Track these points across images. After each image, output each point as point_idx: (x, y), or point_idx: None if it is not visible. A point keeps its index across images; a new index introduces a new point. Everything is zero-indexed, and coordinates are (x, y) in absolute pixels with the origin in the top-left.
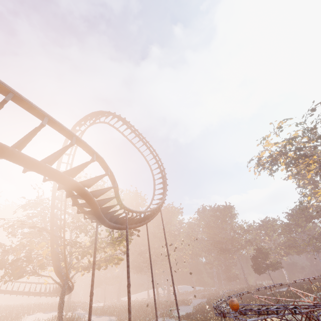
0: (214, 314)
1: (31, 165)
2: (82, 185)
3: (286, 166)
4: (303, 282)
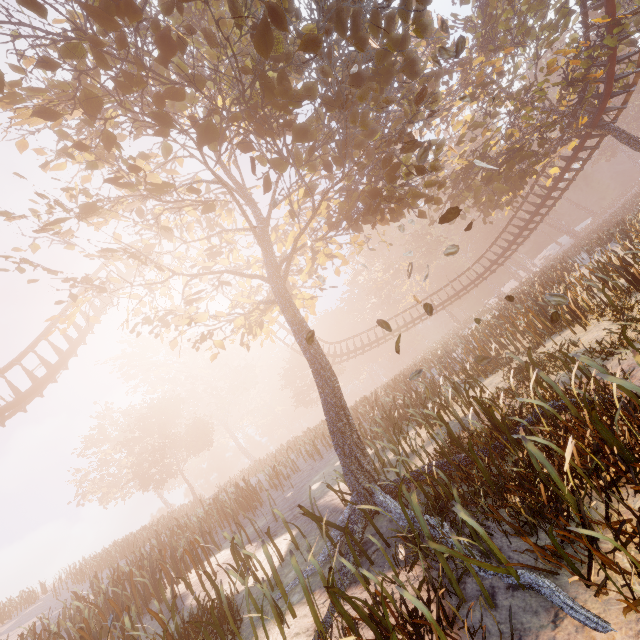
0: None
1: None
2: None
3: None
4: None
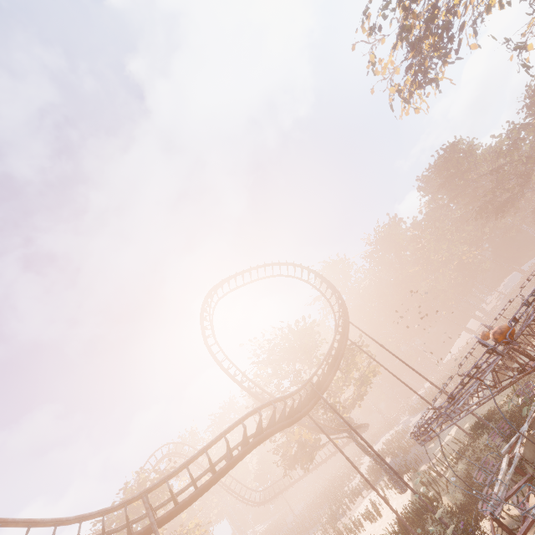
0: None
1: (227, 471)
2: (258, 438)
3: (442, 61)
4: None
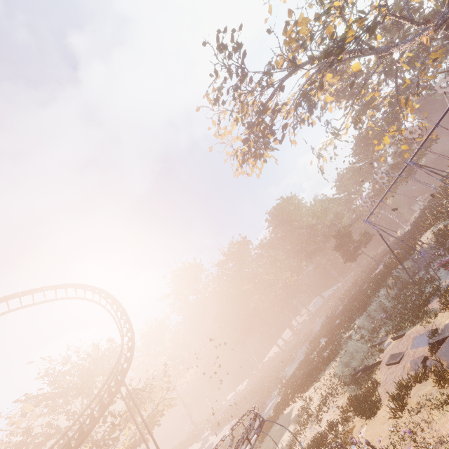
0: (304, 370)
1: None
2: None
3: (266, 146)
4: (405, 232)
